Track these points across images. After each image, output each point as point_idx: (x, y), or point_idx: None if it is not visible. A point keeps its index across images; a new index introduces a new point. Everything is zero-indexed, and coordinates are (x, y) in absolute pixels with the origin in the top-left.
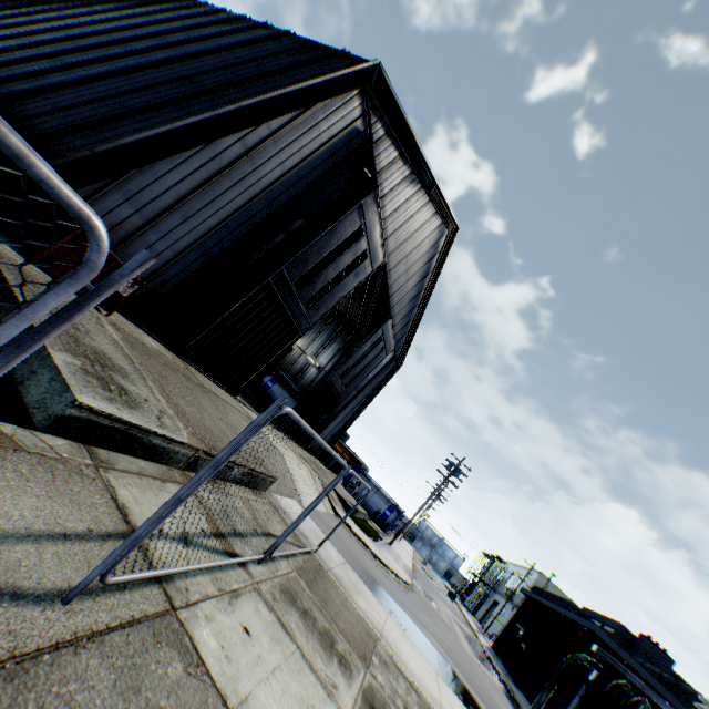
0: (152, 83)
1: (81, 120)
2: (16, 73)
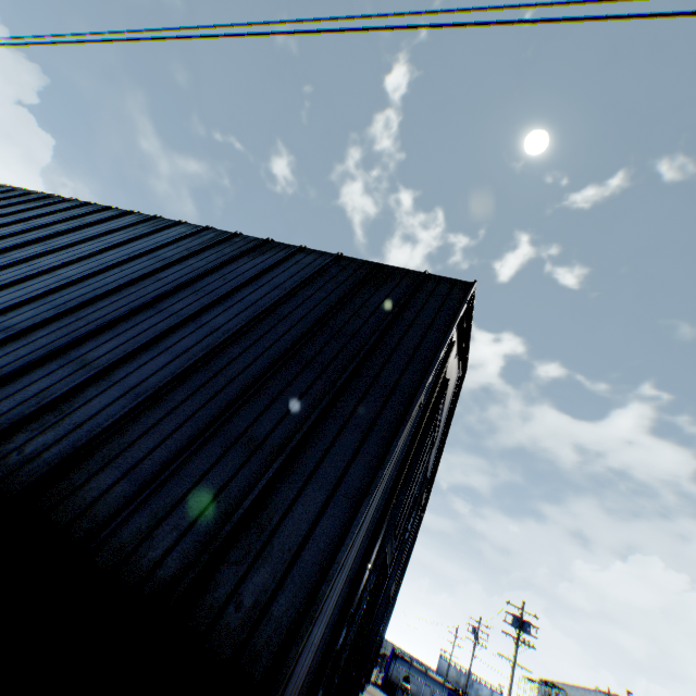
0: (252, 375)
1: (207, 504)
2: (12, 403)
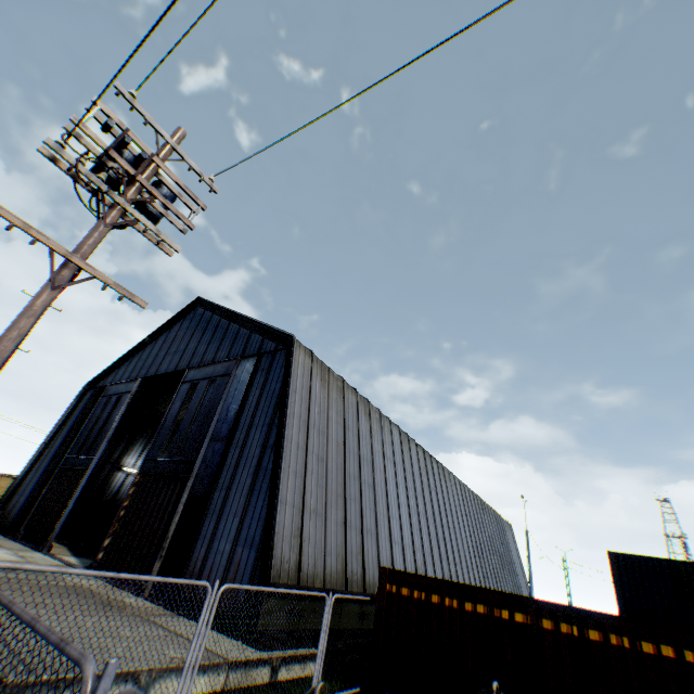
0: None
1: None
2: None
